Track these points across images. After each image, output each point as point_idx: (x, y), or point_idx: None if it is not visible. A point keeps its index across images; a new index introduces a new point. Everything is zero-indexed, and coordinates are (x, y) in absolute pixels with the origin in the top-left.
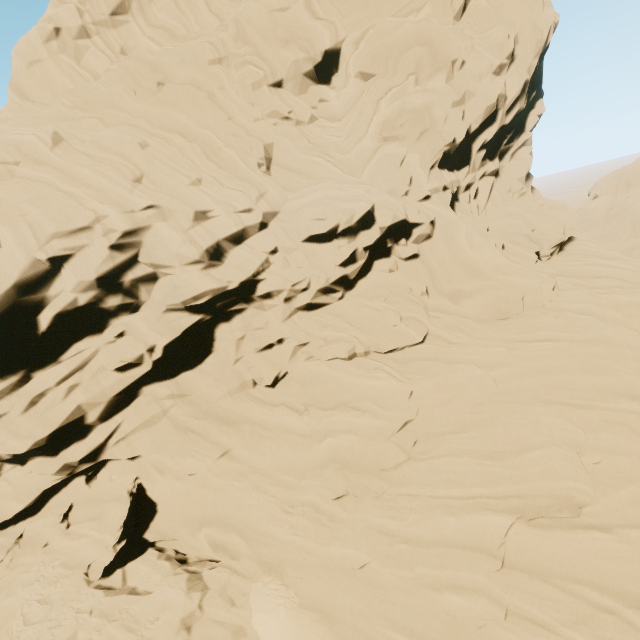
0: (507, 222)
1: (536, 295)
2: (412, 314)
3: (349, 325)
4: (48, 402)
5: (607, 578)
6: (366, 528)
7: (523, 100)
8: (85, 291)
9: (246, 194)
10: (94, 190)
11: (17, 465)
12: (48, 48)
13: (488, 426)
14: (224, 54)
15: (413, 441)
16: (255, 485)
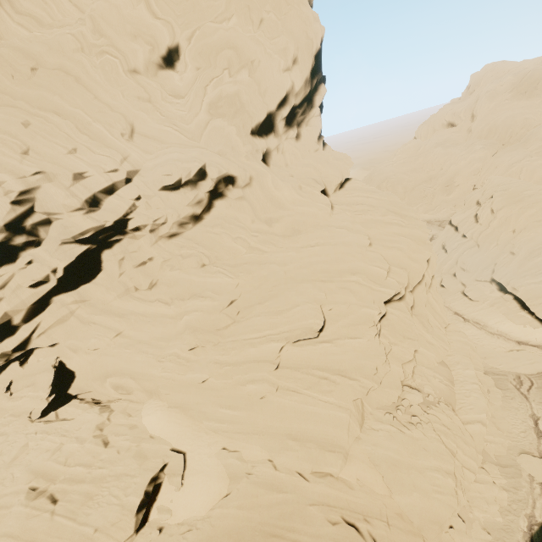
0: (303, 170)
1: (316, 218)
2: (239, 235)
3: (198, 245)
4: None
5: (327, 364)
6: (207, 362)
7: (307, 86)
8: None
9: (112, 159)
10: None
11: None
12: None
13: (277, 298)
14: (85, 44)
15: (237, 312)
16: (140, 350)
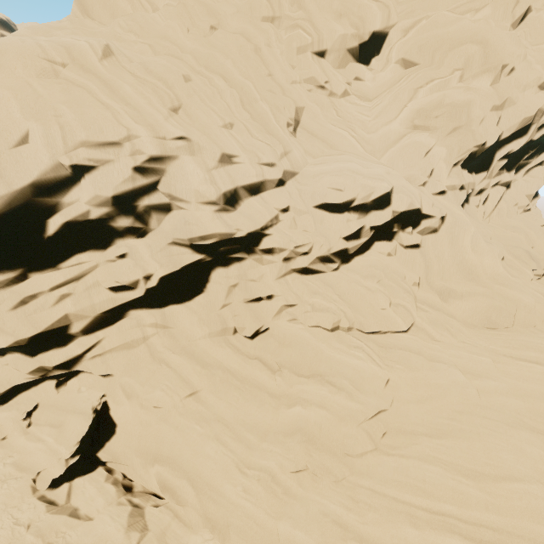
0: (509, 234)
1: (529, 313)
2: (402, 302)
3: (339, 297)
4: (38, 305)
5: None
6: (320, 513)
7: None
8: (99, 206)
9: (272, 148)
10: (132, 108)
11: None
12: None
13: (466, 439)
14: (278, 14)
15: (383, 432)
16: (216, 434)
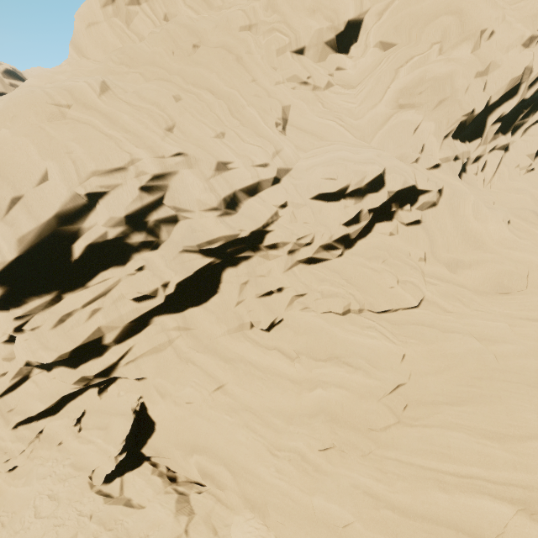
0: (513, 197)
1: None
2: (409, 278)
3: (346, 282)
4: (74, 321)
5: None
6: (351, 486)
7: None
8: (114, 226)
9: (264, 150)
10: (131, 135)
11: (44, 370)
12: (104, 12)
13: (488, 403)
14: (254, 21)
15: (404, 405)
16: (245, 422)
